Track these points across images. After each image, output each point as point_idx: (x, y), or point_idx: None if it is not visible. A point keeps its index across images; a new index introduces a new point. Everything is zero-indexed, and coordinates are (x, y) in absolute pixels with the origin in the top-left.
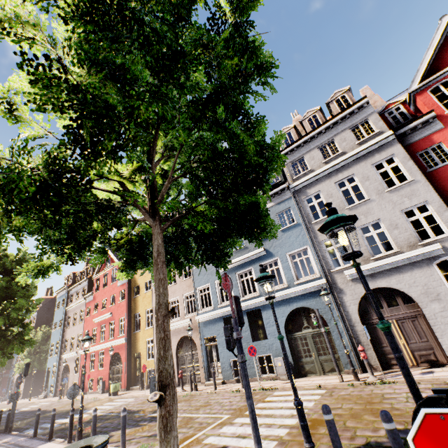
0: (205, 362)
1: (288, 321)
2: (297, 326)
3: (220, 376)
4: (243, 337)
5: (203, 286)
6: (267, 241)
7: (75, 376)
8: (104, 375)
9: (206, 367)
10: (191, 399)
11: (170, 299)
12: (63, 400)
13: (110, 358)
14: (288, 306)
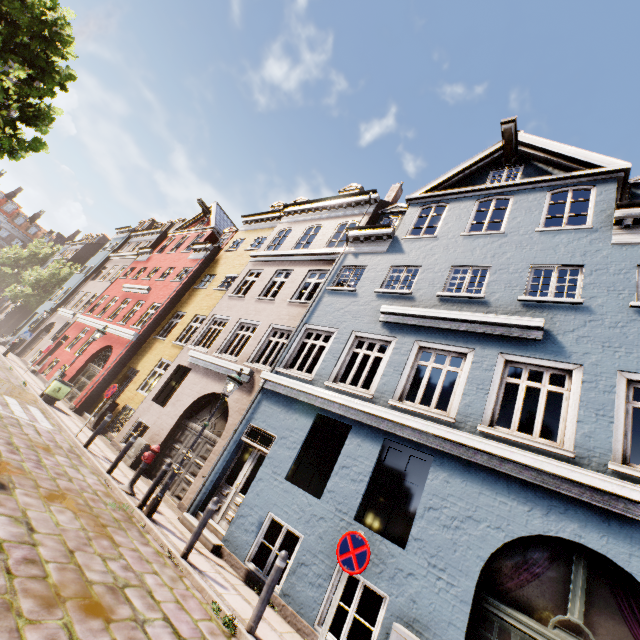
0: (215, 472)
1: (505, 554)
2: (530, 593)
3: (222, 526)
4: (337, 487)
5: (320, 328)
6: (562, 312)
7: (48, 344)
8: (73, 367)
9: (209, 483)
10: (109, 529)
11: (244, 318)
12: (2, 358)
13: (98, 348)
14: (537, 514)
